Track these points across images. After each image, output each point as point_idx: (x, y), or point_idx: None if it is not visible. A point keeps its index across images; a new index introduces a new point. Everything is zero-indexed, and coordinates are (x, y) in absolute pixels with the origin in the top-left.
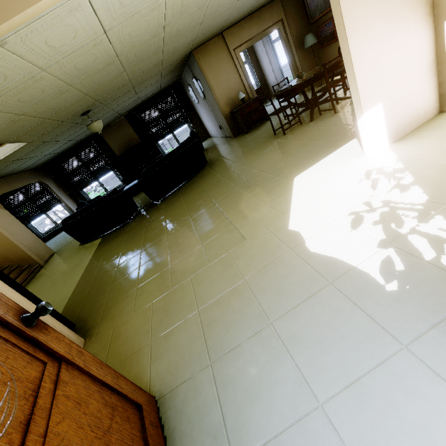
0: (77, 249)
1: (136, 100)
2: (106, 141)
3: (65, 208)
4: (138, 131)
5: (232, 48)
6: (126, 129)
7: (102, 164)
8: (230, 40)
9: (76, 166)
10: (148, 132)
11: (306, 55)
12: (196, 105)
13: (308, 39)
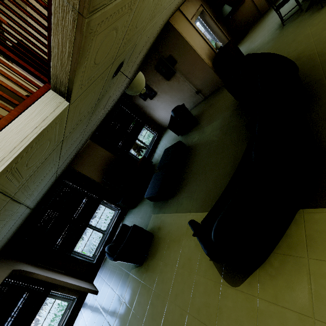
0: (267, 286)
1: (110, 105)
2: (81, 172)
3: (55, 297)
4: (107, 149)
5: (189, 19)
6: (96, 151)
7: (86, 201)
8: (185, 13)
9: (54, 222)
10: (117, 145)
11: (221, 26)
12: (147, 105)
13: (226, 8)
